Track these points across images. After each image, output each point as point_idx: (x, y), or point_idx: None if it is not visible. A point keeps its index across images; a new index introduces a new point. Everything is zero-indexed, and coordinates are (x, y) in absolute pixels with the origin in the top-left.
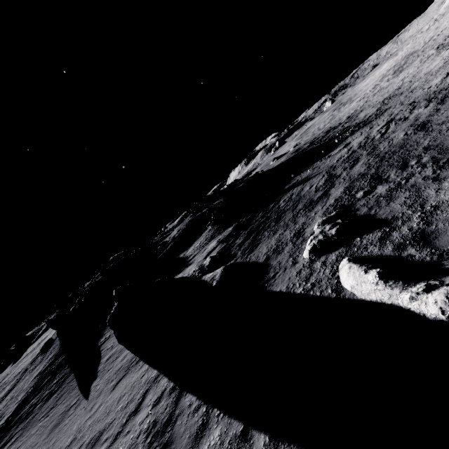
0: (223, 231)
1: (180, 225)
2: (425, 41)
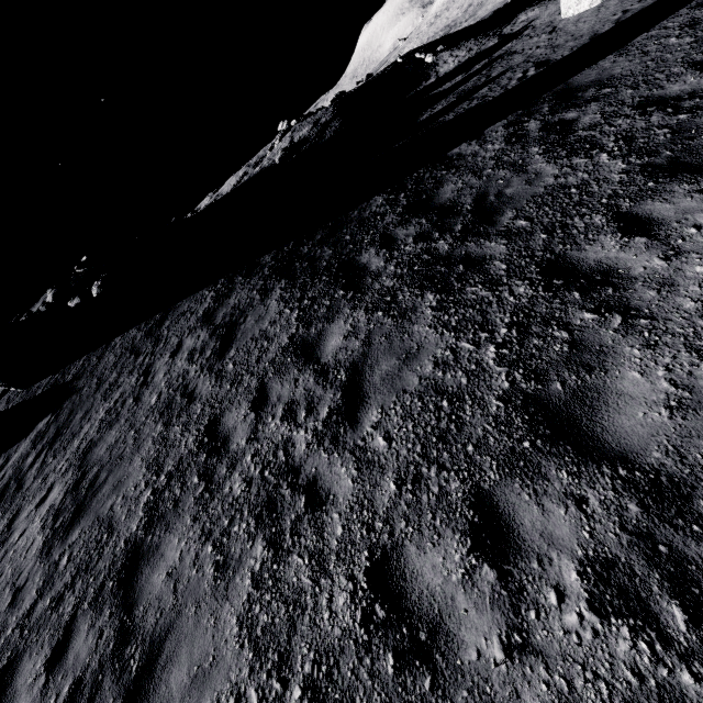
0: (511, 21)
1: (292, 134)
2: (458, 14)
